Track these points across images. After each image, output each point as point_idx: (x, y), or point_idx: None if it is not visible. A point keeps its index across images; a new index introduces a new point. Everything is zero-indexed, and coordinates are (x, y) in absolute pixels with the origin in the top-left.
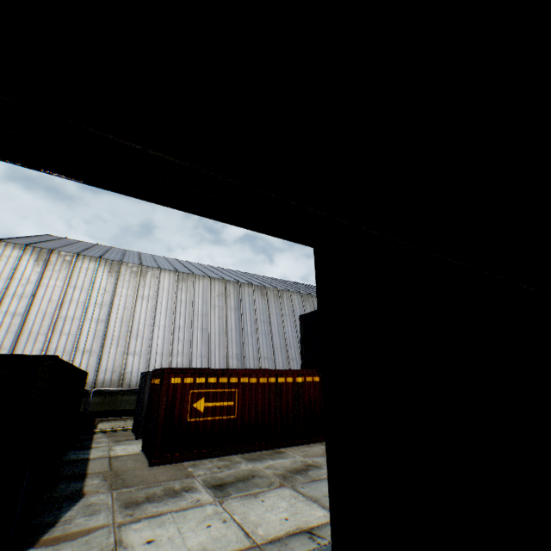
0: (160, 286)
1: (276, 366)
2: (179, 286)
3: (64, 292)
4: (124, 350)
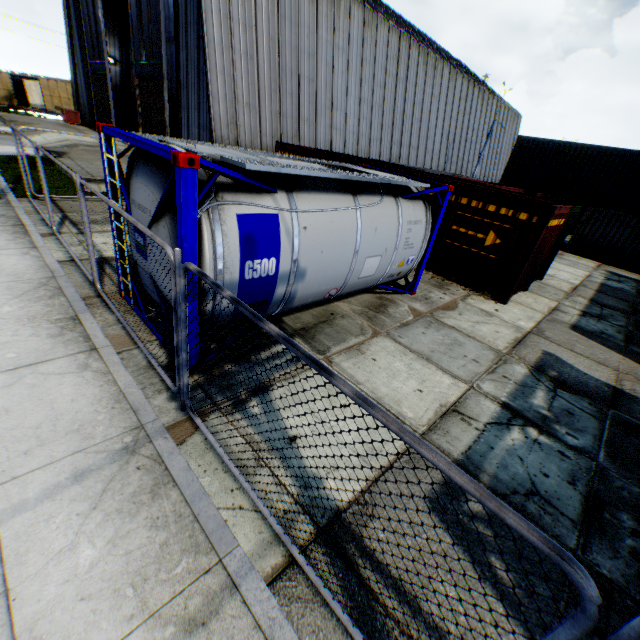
0: (351, 32)
1: (417, 158)
2: (365, 35)
3: (279, 27)
4: (329, 124)
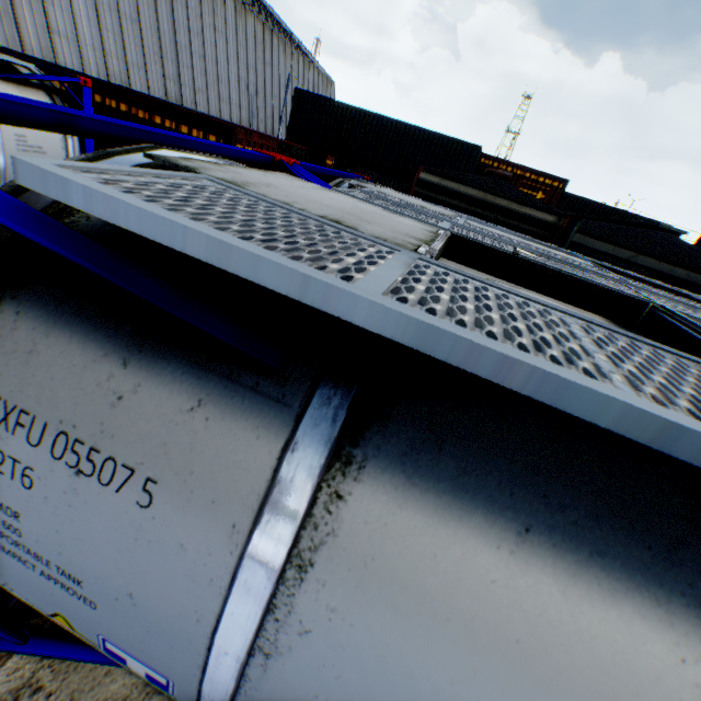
0: None
1: (209, 105)
2: None
3: None
4: (45, 24)
